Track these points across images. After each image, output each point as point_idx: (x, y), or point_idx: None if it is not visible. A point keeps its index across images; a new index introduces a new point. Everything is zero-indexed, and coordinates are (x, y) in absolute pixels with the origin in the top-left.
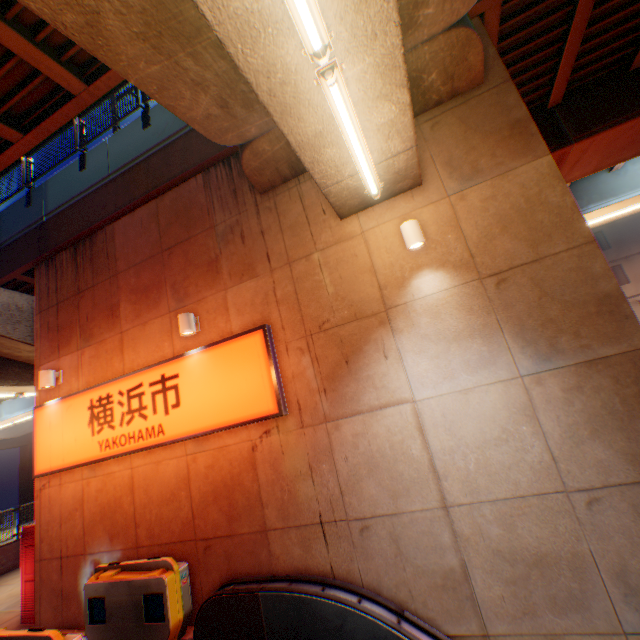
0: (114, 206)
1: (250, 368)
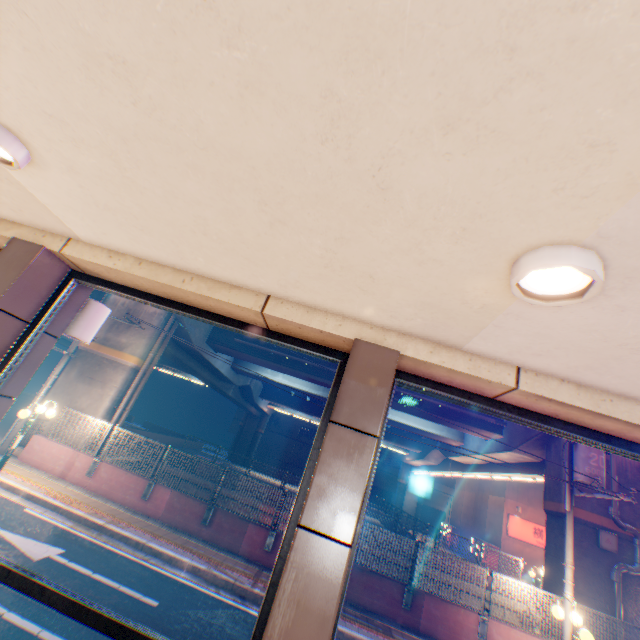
0: None
1: None
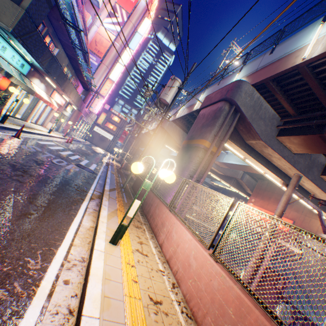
0: None
1: None
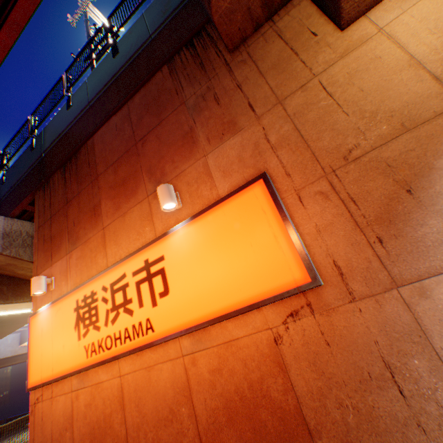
0: (93, 125)
1: (253, 230)
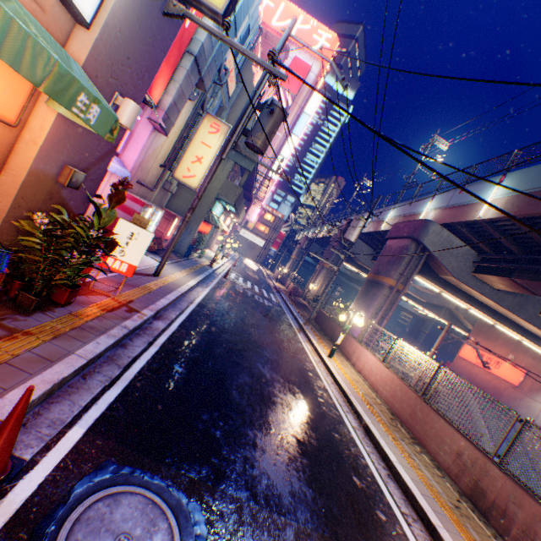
0: None
1: (516, 374)
